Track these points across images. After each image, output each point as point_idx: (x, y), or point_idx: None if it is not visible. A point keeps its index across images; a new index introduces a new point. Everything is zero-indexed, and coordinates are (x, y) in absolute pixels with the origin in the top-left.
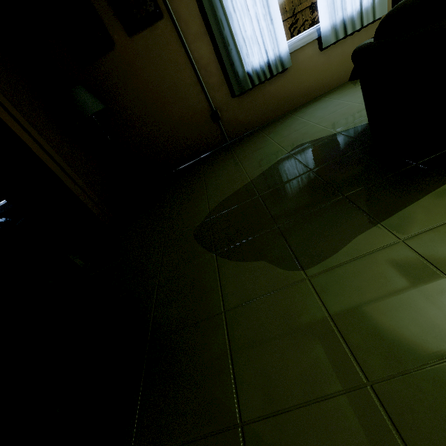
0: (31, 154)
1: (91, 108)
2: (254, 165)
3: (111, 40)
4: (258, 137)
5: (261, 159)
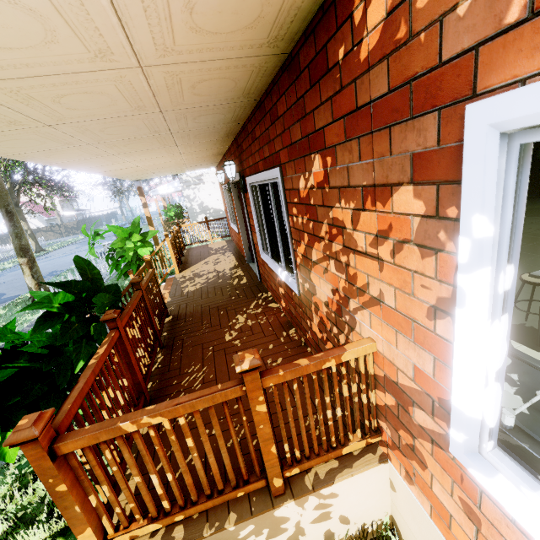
0: None
1: None
2: None
3: None
4: None
5: None
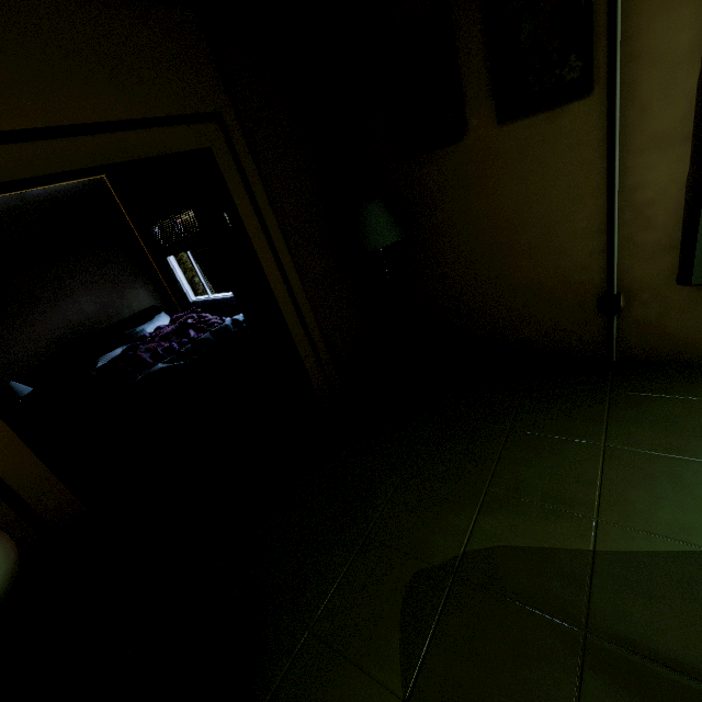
0: (272, 297)
1: (378, 240)
2: (629, 500)
3: (464, 124)
4: (696, 403)
5: (659, 499)
